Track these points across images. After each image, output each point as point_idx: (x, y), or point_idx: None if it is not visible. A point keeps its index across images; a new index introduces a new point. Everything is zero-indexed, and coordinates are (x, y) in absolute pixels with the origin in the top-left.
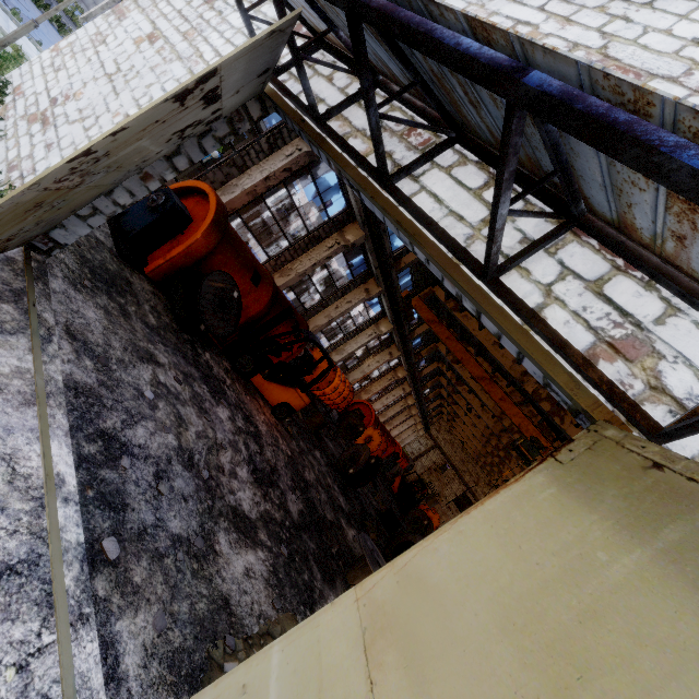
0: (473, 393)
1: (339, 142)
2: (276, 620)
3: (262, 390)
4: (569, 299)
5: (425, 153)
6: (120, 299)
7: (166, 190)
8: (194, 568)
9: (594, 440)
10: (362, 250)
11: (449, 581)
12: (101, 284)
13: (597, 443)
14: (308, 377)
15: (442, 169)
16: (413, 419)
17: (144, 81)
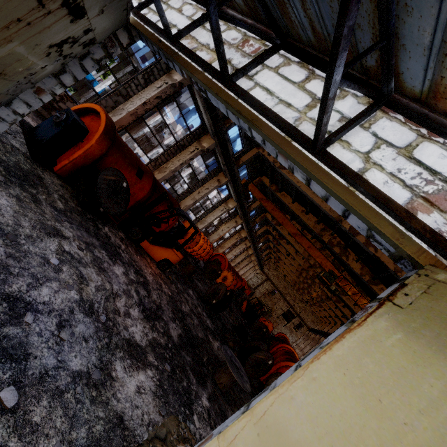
0: (290, 244)
1: (188, 53)
2: (162, 424)
3: (149, 251)
4: (385, 163)
5: (257, 57)
6: (32, 190)
7: (67, 110)
8: (93, 395)
9: (428, 284)
10: (213, 153)
11: (310, 438)
12: (14, 179)
13: (432, 287)
14: (182, 240)
15: (271, 69)
16: (252, 263)
17: None
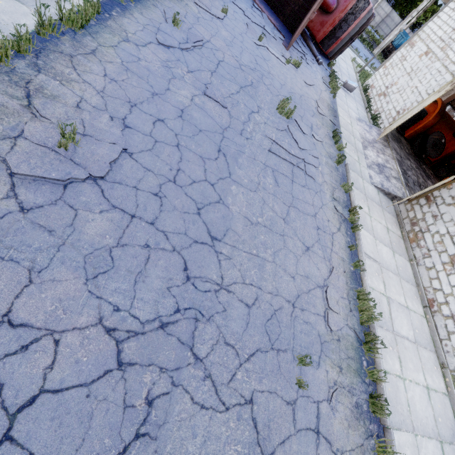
0: None
1: None
2: None
3: None
4: None
5: None
6: (399, 144)
7: None
8: None
9: None
10: None
11: None
12: (395, 140)
13: None
14: None
15: None
16: None
17: (423, 73)
